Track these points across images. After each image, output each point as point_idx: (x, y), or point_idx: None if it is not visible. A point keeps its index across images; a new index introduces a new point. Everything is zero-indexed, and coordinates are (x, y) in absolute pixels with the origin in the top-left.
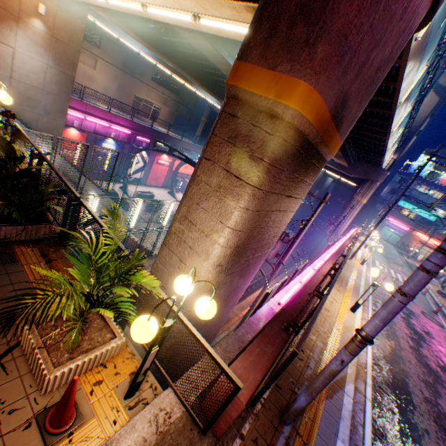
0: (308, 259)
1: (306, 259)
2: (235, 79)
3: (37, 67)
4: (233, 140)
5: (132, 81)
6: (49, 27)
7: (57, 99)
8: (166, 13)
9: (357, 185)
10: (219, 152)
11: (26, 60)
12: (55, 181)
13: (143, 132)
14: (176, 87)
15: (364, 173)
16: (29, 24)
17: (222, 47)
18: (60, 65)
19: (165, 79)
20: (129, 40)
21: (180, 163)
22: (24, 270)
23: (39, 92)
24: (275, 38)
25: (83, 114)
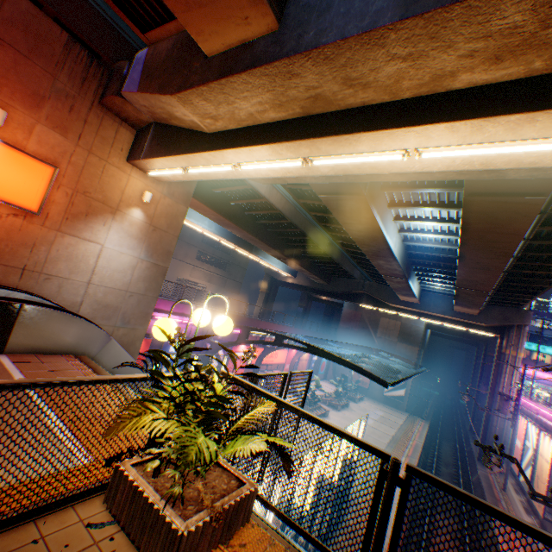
0: (481, 464)
1: (480, 464)
2: None
3: (125, 262)
4: None
5: (174, 263)
6: (149, 215)
7: (141, 299)
8: (478, 150)
9: (498, 334)
10: None
11: (114, 257)
12: None
13: None
14: (221, 261)
15: (502, 317)
16: (127, 214)
17: (374, 204)
18: (152, 256)
19: (210, 255)
20: (196, 221)
21: (262, 350)
22: None
23: (120, 294)
24: None
25: None
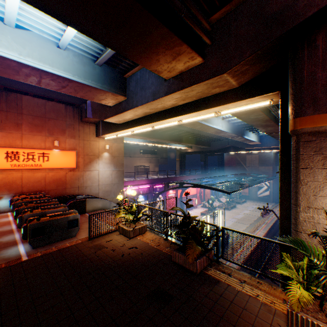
0: None
1: None
2: (301, 125)
3: (108, 173)
4: (318, 151)
5: (130, 159)
6: (110, 153)
7: (118, 185)
8: (195, 118)
9: None
10: (311, 161)
11: (103, 173)
12: (202, 221)
13: (155, 182)
14: (153, 150)
15: None
16: (103, 156)
17: None
18: (117, 167)
19: (146, 149)
20: (132, 140)
21: (181, 190)
22: (227, 284)
23: (110, 185)
24: (318, 101)
25: (124, 187)
